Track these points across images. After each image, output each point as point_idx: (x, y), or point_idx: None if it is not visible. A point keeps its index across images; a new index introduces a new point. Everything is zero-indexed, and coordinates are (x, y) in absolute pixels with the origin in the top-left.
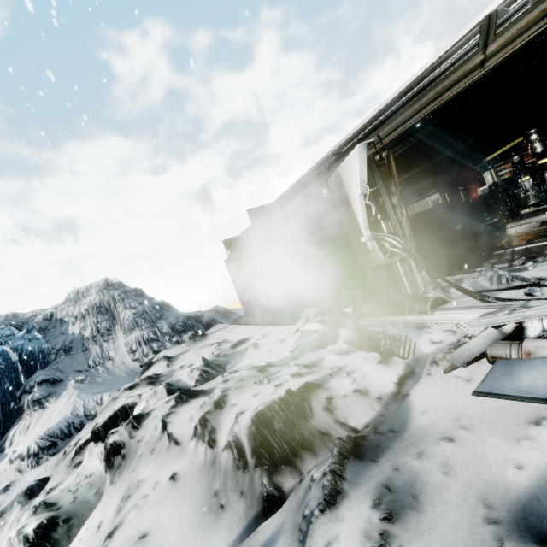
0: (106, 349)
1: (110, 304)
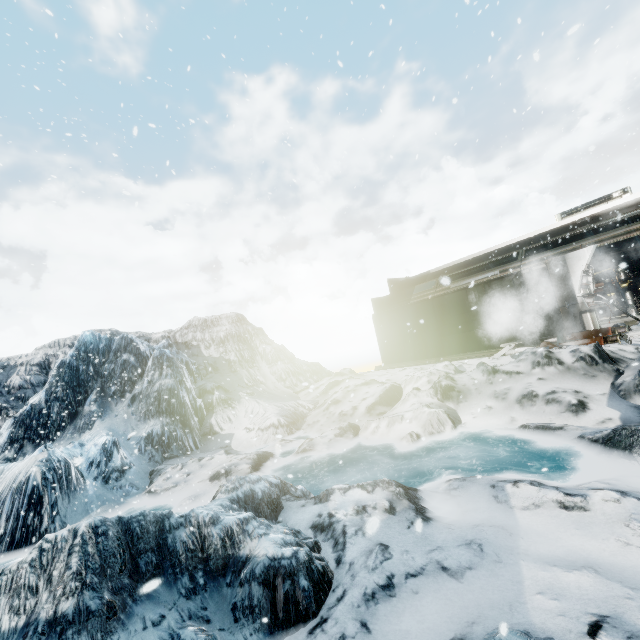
0: (254, 375)
1: (247, 336)
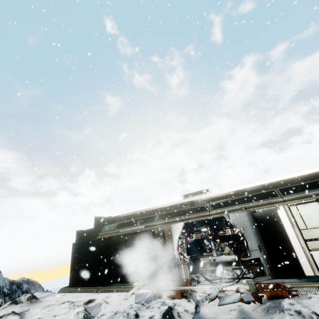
0: None
1: None
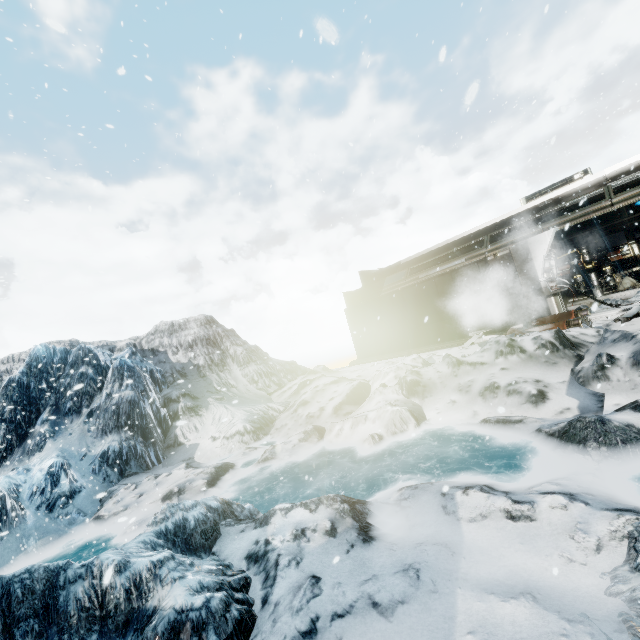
0: (224, 378)
1: (217, 339)
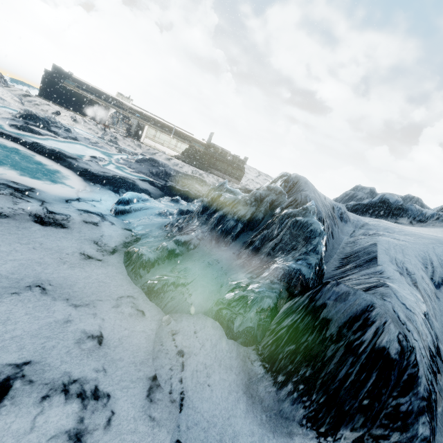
0: None
1: None
